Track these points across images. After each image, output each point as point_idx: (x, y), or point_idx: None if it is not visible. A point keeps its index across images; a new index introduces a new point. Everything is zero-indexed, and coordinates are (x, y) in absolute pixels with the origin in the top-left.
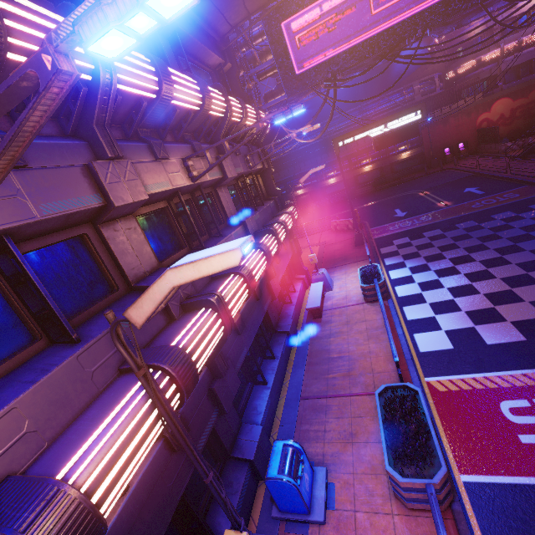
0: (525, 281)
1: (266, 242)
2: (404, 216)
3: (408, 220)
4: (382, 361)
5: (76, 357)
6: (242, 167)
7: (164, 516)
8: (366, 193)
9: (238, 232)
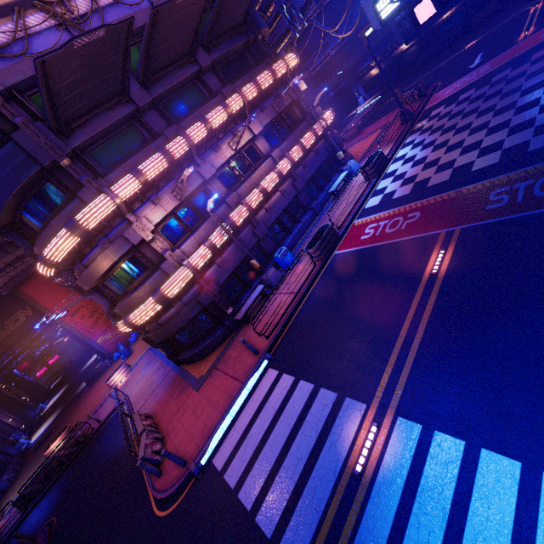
0: (456, 147)
1: (279, 165)
2: (474, 66)
3: (470, 74)
4: (344, 216)
5: (208, 221)
6: (269, 117)
7: (239, 259)
8: (486, 18)
9: (267, 163)
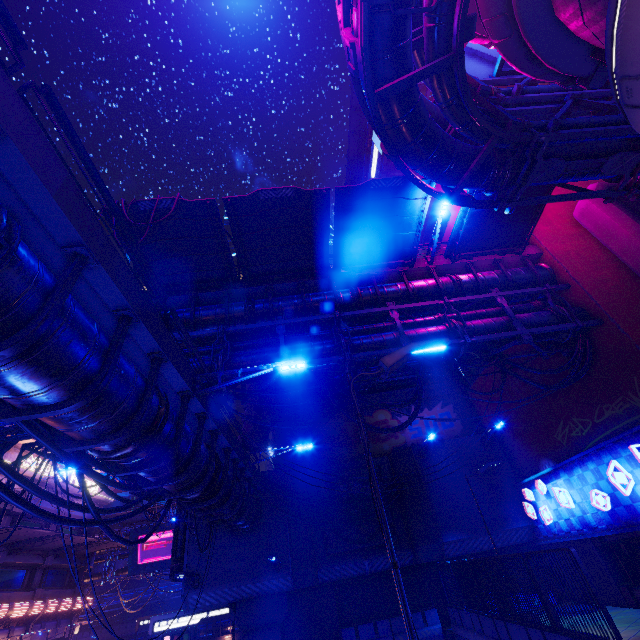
0: None
1: None
2: None
3: None
4: None
5: None
6: (39, 639)
7: None
8: None
9: None
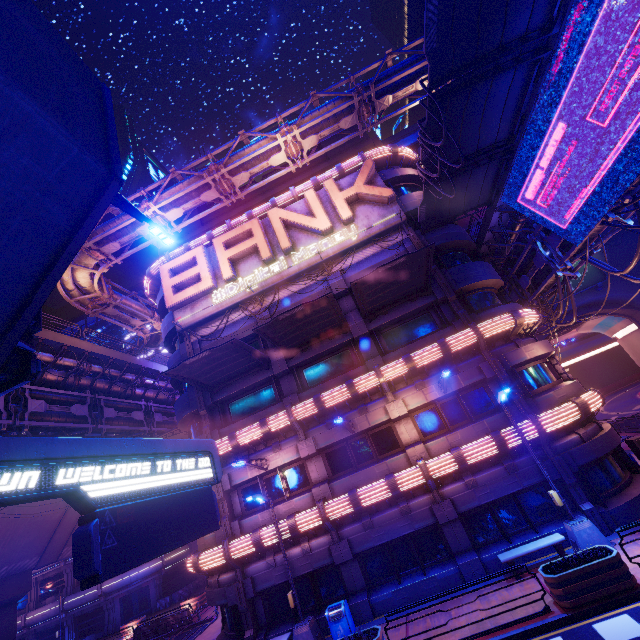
0: None
1: (401, 474)
2: None
3: None
4: None
5: (282, 504)
6: (426, 398)
7: (295, 572)
8: None
9: (395, 459)
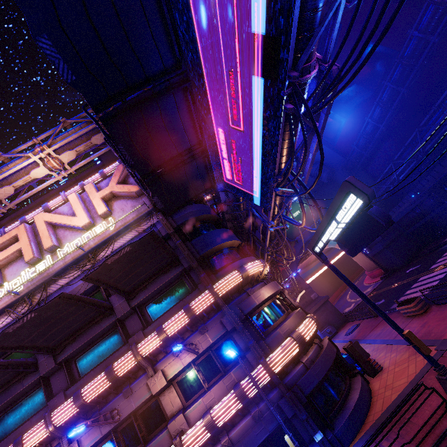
0: None
1: None
2: None
3: None
4: None
5: None
6: (183, 363)
7: None
8: None
9: (160, 439)
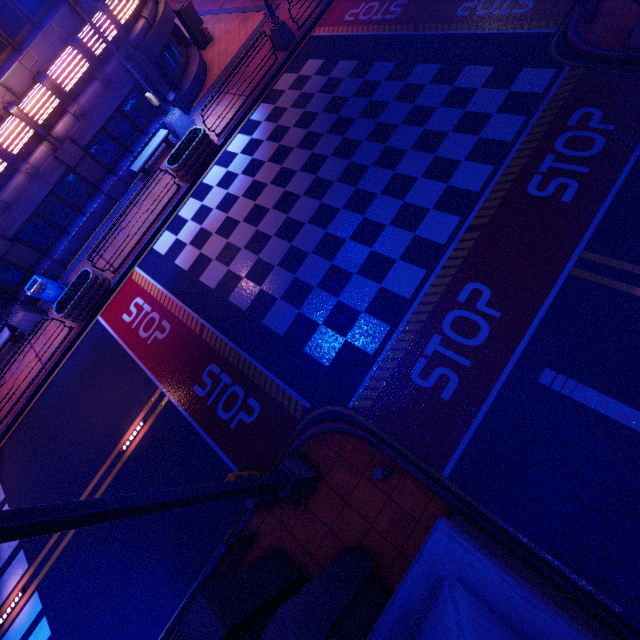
0: (256, 218)
1: (1, 135)
2: None
3: None
4: (131, 245)
5: None
6: None
7: None
8: None
9: None
